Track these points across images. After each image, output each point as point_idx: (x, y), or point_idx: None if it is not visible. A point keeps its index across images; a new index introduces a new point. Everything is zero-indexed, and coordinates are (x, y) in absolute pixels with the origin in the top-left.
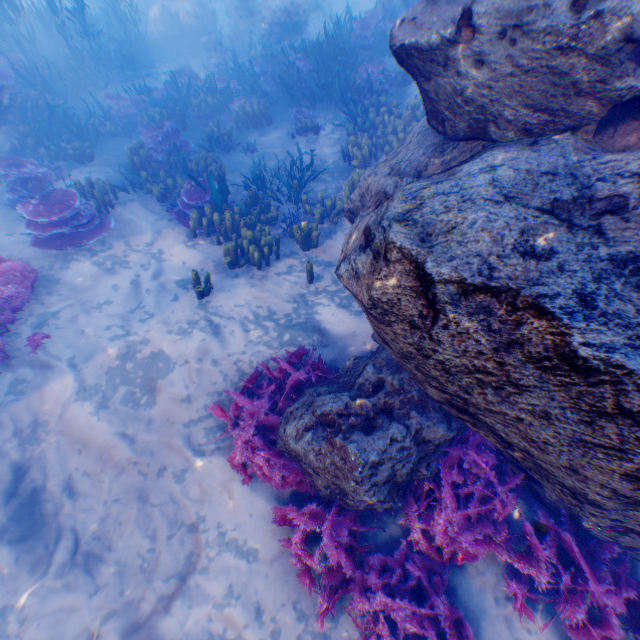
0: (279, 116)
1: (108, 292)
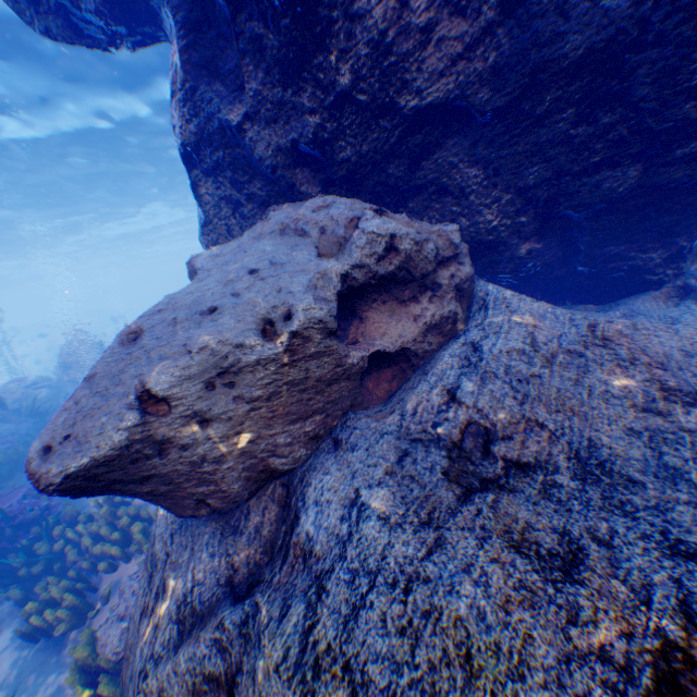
0: None
1: None
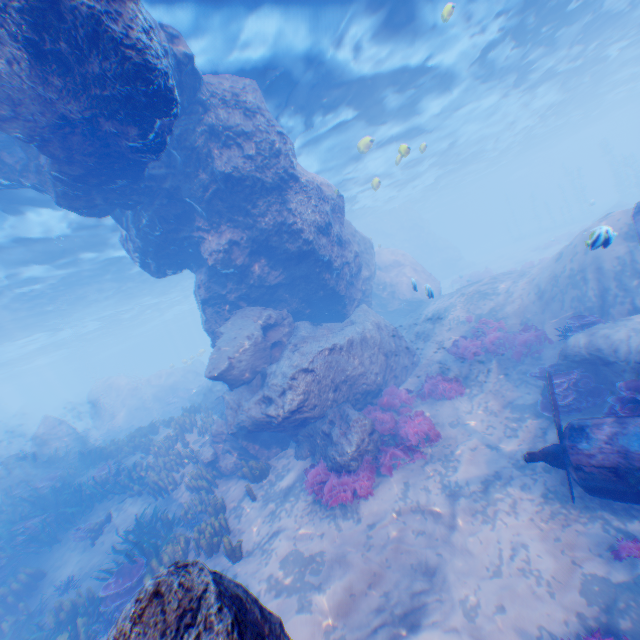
0: (43, 566)
1: None
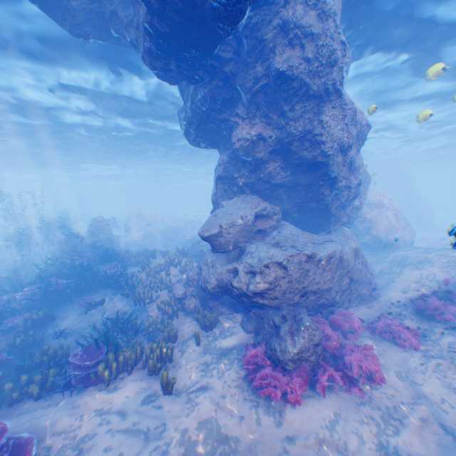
0: (56, 312)
1: (105, 455)
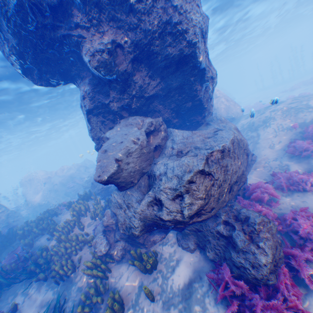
0: None
1: None
